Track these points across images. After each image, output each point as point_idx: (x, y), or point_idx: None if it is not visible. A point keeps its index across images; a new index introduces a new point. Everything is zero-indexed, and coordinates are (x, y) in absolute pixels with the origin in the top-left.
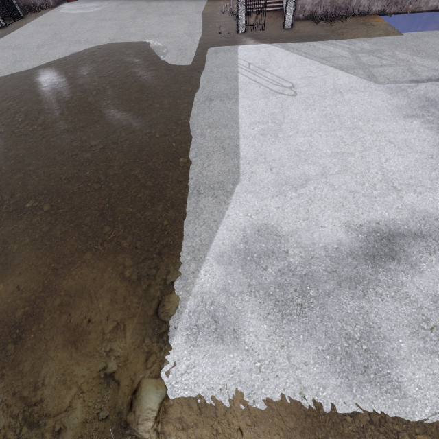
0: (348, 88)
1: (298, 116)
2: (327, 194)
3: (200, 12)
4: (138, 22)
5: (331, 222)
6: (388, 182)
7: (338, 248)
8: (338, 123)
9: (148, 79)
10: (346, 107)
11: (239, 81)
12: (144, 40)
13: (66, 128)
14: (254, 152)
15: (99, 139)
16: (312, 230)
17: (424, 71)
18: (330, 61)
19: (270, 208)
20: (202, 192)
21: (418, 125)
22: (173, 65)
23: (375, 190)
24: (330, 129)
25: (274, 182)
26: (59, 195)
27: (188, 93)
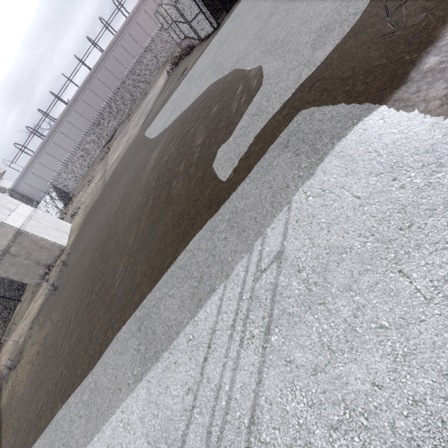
0: None
1: None
2: None
3: None
4: None
5: None
6: None
7: None
8: None
9: (172, 199)
10: None
11: (193, 318)
12: (255, 63)
13: (112, 247)
14: None
15: (102, 283)
16: None
17: None
18: None
19: None
20: None
21: None
22: (210, 171)
23: None
24: None
25: None
26: (61, 333)
27: (158, 272)
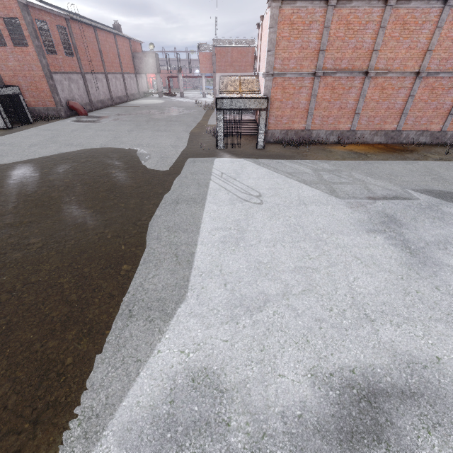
0: (312, 200)
1: (262, 225)
2: (288, 322)
3: (189, 131)
4: (132, 134)
5: (293, 367)
6: (359, 307)
7: (301, 417)
8: (302, 234)
9: (122, 179)
10: (310, 218)
11: (209, 188)
12: (132, 147)
13: (12, 222)
14: (210, 262)
15: (42, 236)
16: (267, 381)
17: (379, 190)
18: (296, 176)
19: (216, 342)
20: (134, 313)
21: (381, 240)
22: (151, 169)
23: (345, 318)
24: (294, 240)
25: (227, 302)
26: None
27: (158, 195)
